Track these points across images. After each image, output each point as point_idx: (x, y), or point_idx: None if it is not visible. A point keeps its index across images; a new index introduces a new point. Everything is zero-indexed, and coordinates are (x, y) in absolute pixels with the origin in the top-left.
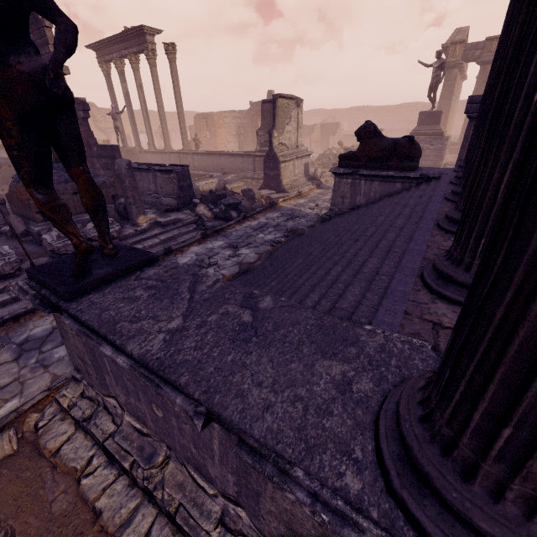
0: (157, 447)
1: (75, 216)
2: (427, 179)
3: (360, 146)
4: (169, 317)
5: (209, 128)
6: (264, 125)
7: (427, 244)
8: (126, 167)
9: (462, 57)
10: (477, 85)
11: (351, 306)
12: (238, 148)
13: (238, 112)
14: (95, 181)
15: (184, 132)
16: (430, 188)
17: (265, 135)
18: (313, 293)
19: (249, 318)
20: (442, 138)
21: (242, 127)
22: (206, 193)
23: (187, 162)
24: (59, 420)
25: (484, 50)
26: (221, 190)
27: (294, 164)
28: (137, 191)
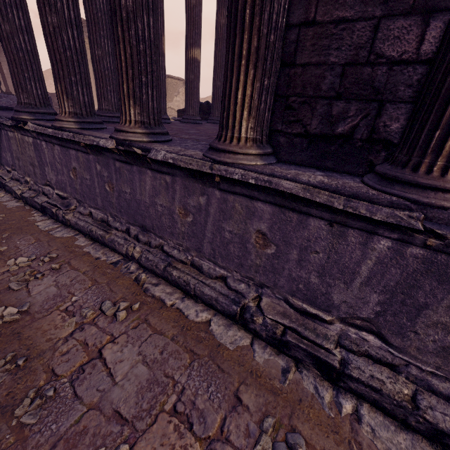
0: (0, 168)
1: None
2: None
3: None
4: (0, 112)
5: None
6: None
7: None
8: None
9: None
10: None
11: None
12: None
13: None
14: None
15: None
16: None
17: None
18: None
19: None
20: None
21: None
22: None
23: None
24: None
25: None
26: None
27: None
28: None
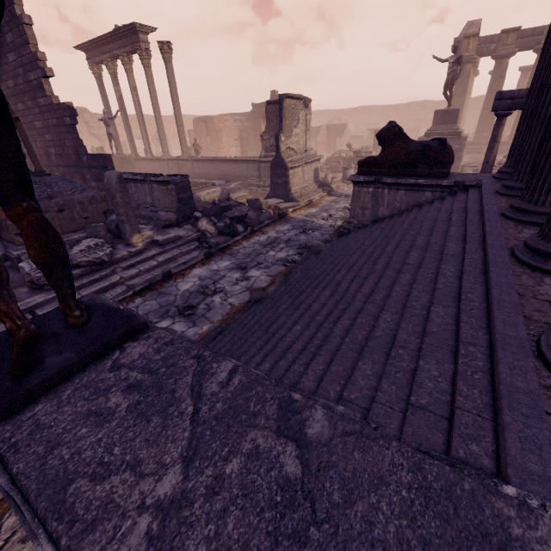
0: None
1: (62, 236)
2: (462, 187)
3: (383, 150)
4: (158, 465)
5: (209, 132)
6: (269, 128)
7: (517, 291)
8: (116, 180)
9: (476, 51)
10: (493, 80)
11: (434, 402)
12: (241, 153)
13: (240, 114)
14: (83, 196)
15: (182, 137)
16: (471, 199)
17: (270, 139)
18: (362, 361)
19: (295, 467)
20: (460, 137)
21: (245, 131)
22: (209, 205)
23: (187, 169)
24: (19, 542)
25: (499, 44)
26: (225, 201)
27: (303, 170)
28: (130, 207)
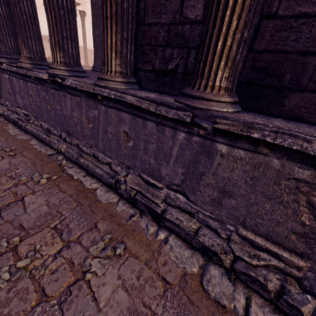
0: None
1: None
2: None
3: None
4: None
5: None
6: None
7: None
8: None
9: None
10: None
11: None
12: None
13: None
14: None
15: (86, 56)
16: None
17: None
18: None
19: None
20: None
21: None
22: None
23: None
24: None
25: None
26: None
27: None
28: None
